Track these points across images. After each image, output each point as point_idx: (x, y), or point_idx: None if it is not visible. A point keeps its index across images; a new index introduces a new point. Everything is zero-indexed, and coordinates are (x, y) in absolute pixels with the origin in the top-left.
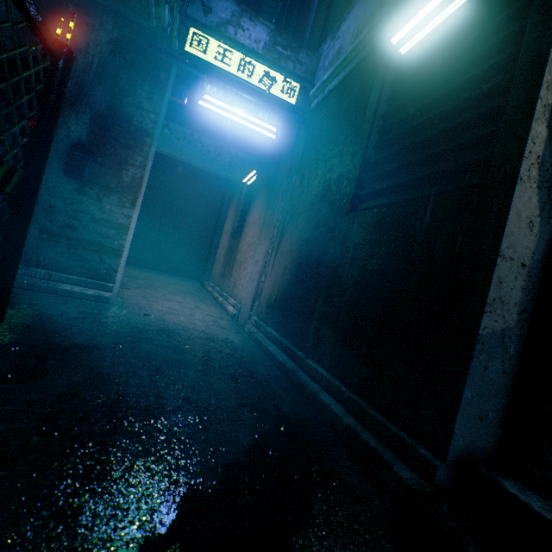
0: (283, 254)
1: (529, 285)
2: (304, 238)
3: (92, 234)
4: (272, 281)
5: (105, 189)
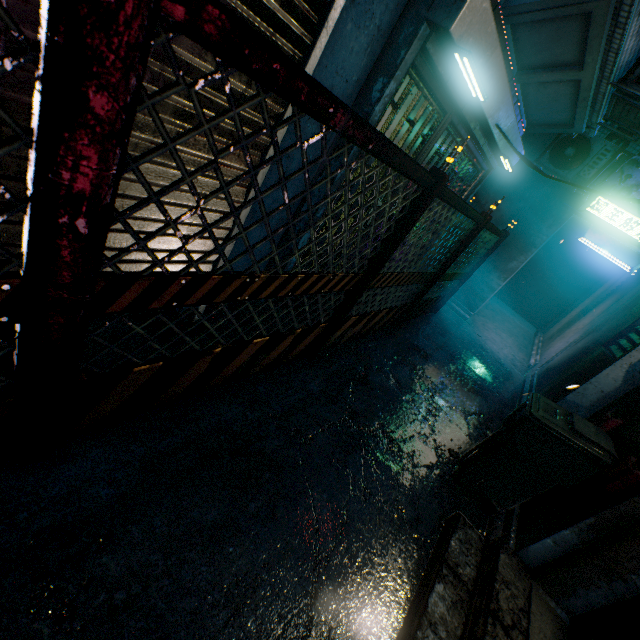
0: (574, 347)
1: (602, 400)
2: (586, 345)
3: (477, 287)
4: (558, 358)
5: (495, 268)
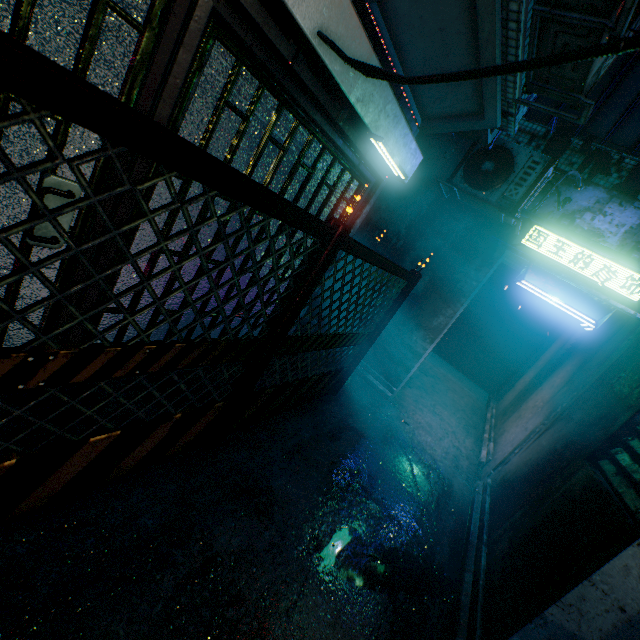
0: (538, 444)
1: (627, 630)
2: (555, 447)
3: (398, 351)
4: (517, 460)
5: (418, 326)
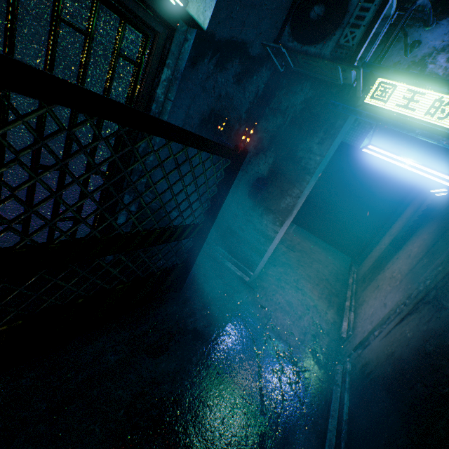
0: (401, 334)
1: None
2: (425, 348)
3: (251, 237)
4: (377, 348)
5: (267, 209)
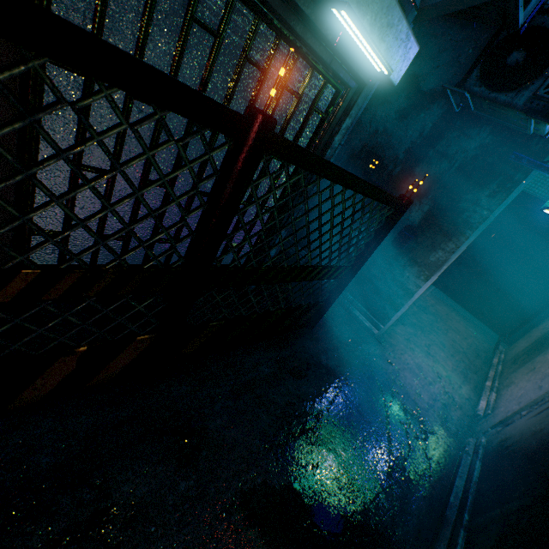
0: None
1: None
2: None
3: (387, 287)
4: (523, 426)
5: (412, 261)
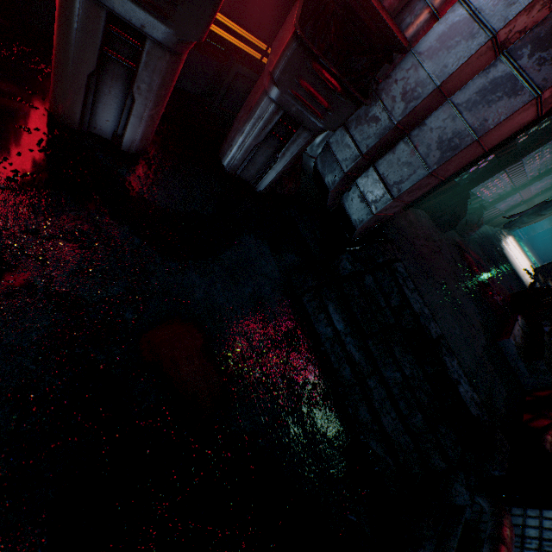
0: None
1: None
2: None
3: (534, 225)
4: None
5: (549, 219)
